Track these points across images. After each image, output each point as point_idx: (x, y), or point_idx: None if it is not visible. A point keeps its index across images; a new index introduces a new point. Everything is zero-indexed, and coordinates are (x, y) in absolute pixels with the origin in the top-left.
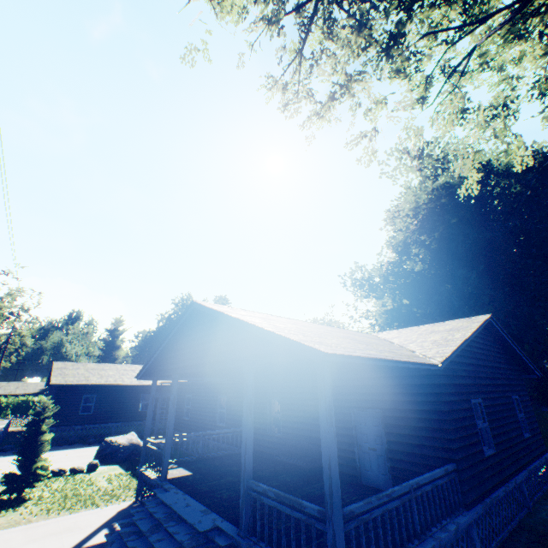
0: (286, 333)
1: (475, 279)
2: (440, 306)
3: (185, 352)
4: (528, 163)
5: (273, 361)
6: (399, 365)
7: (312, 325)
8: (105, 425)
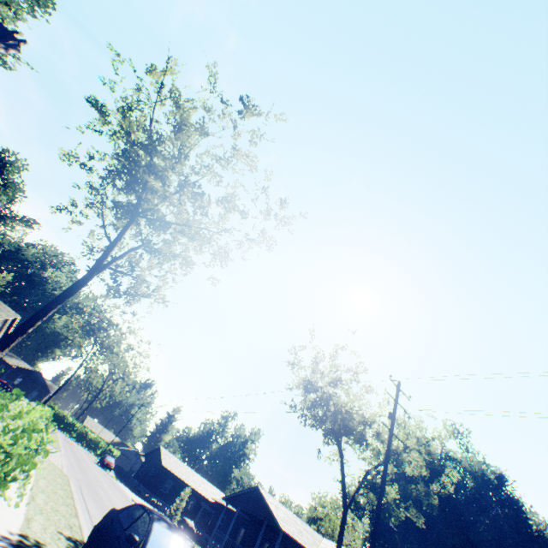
0: (278, 518)
1: (413, 541)
2: (388, 547)
3: (246, 500)
4: (479, 475)
5: (272, 523)
6: (300, 543)
7: (292, 516)
8: (168, 505)
